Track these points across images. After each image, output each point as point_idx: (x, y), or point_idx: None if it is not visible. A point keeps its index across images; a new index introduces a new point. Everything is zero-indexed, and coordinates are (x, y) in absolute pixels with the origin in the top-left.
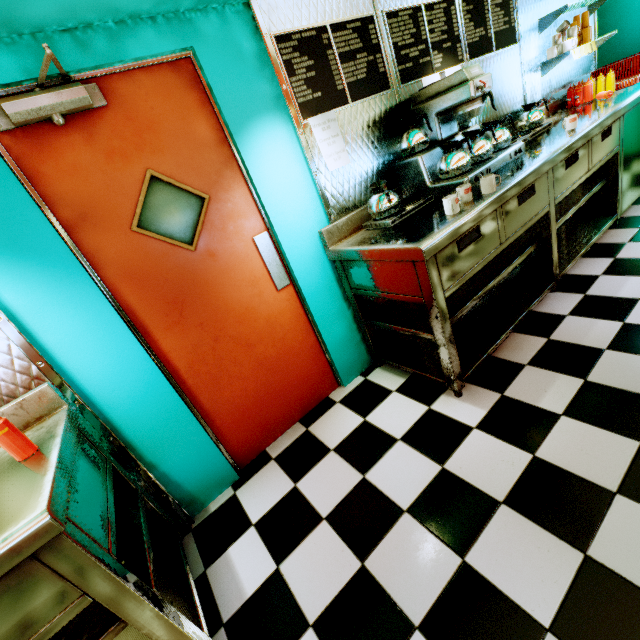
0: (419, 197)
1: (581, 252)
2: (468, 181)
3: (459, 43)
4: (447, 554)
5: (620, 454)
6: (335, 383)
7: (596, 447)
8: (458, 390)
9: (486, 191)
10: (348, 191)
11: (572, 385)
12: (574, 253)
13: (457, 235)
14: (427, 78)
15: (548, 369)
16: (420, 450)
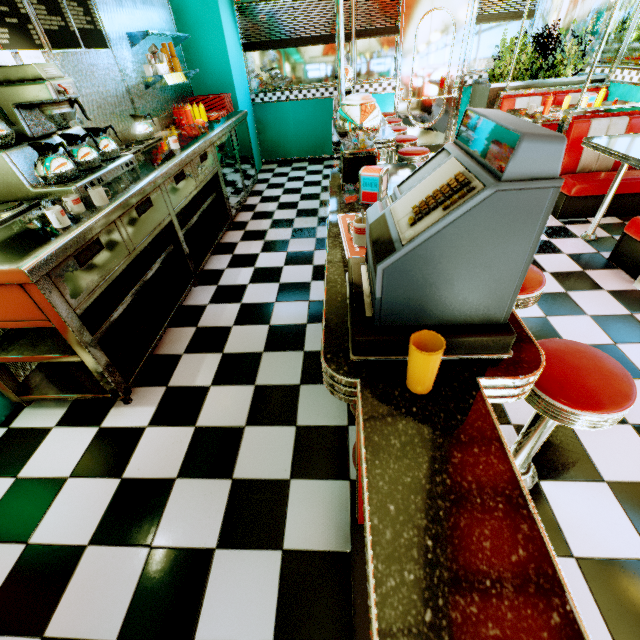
0: (20, 202)
1: (211, 251)
2: (78, 190)
3: (31, 24)
4: (136, 553)
5: (246, 398)
6: None
7: (233, 400)
8: (125, 398)
9: (99, 203)
10: None
11: (216, 360)
12: (206, 252)
13: (72, 250)
14: None
15: (199, 352)
16: (96, 475)
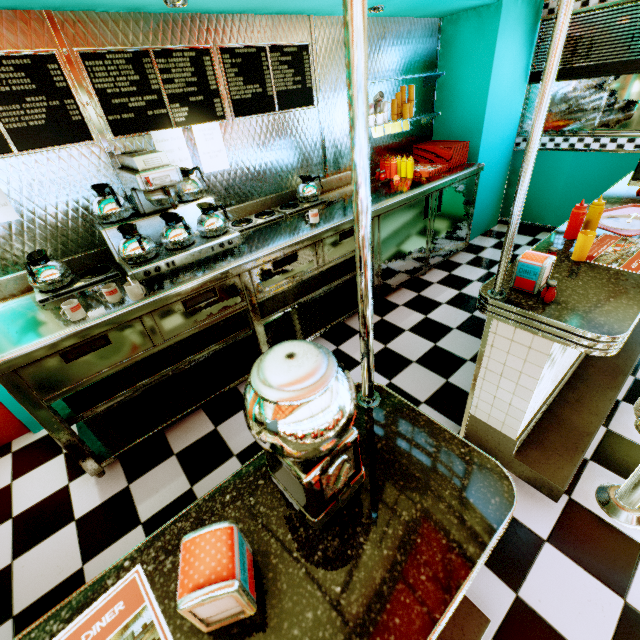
0: (104, 271)
1: (312, 336)
2: (133, 275)
3: (219, 98)
4: None
5: None
6: (24, 428)
7: None
8: (90, 475)
9: (130, 297)
10: (22, 246)
11: (179, 490)
12: (307, 335)
13: (53, 350)
14: (161, 132)
15: (182, 465)
16: (15, 536)
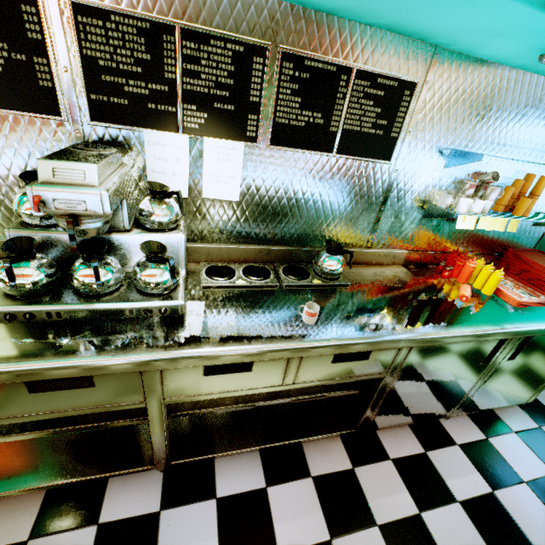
0: None
1: (242, 450)
2: None
3: (256, 114)
4: None
5: None
6: None
7: None
8: None
9: None
10: None
11: None
12: (237, 443)
13: None
14: (158, 133)
15: None
16: None
